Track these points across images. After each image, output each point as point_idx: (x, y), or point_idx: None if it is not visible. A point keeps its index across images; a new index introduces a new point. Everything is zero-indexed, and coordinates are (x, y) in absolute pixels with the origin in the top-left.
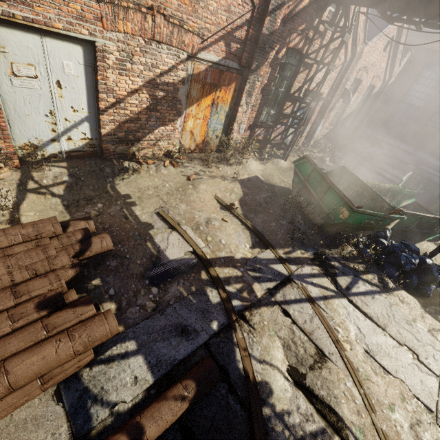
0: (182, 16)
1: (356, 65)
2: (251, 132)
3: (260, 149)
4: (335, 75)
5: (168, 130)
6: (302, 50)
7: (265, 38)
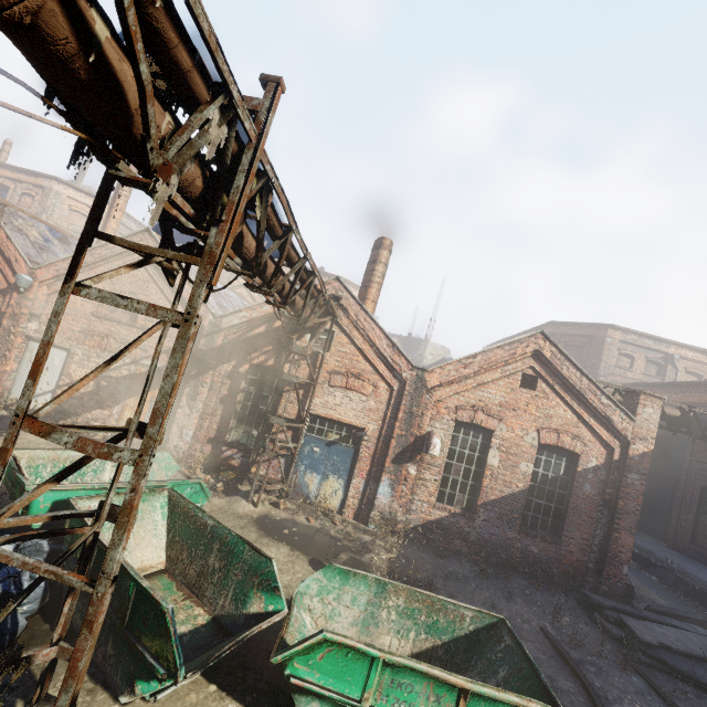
0: (131, 339)
1: (423, 396)
2: (216, 449)
3: (239, 483)
4: (381, 406)
5: (105, 414)
6: (278, 368)
7: (204, 352)
